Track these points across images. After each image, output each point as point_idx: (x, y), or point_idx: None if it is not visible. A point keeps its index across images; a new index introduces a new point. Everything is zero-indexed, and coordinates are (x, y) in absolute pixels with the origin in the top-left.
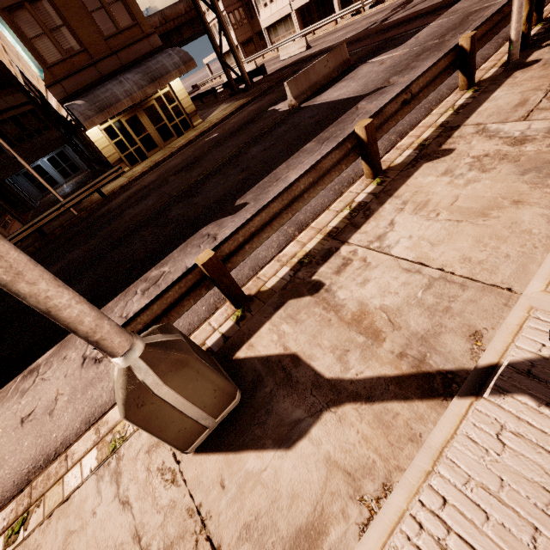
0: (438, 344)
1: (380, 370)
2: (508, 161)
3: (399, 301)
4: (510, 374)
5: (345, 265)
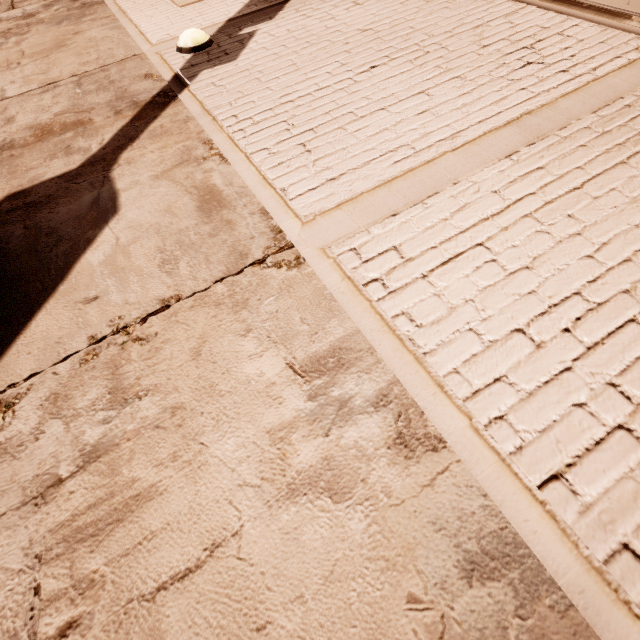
0: (133, 93)
1: (116, 128)
2: (36, 25)
3: (67, 103)
4: (187, 71)
5: None
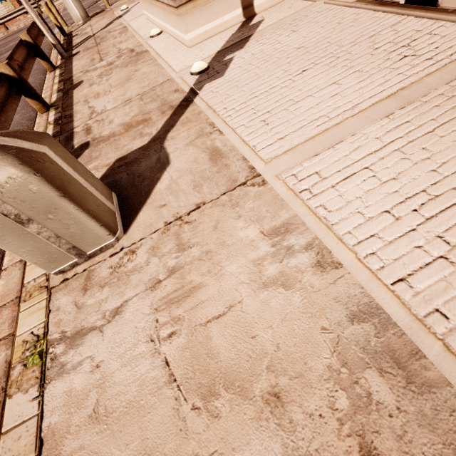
0: (170, 101)
1: (163, 121)
2: (115, 69)
3: (137, 110)
4: (197, 86)
5: (88, 130)
